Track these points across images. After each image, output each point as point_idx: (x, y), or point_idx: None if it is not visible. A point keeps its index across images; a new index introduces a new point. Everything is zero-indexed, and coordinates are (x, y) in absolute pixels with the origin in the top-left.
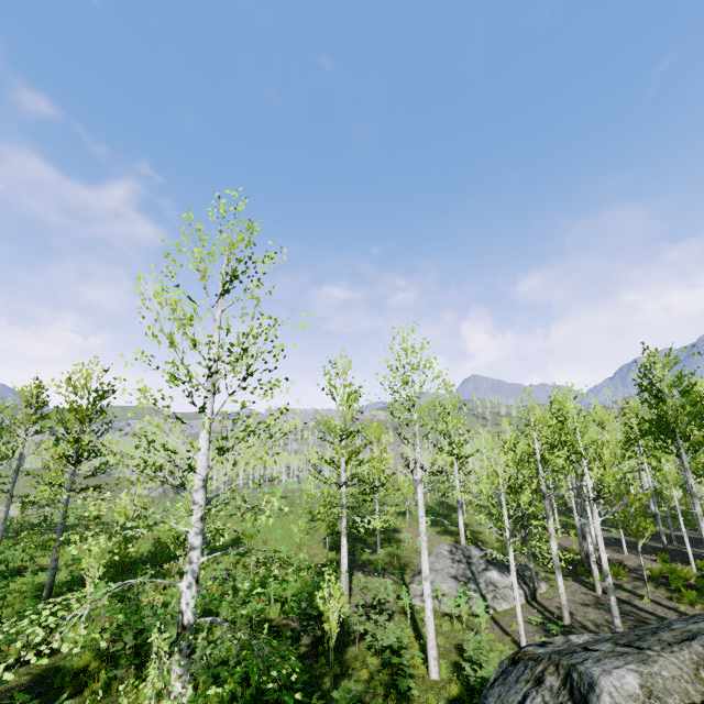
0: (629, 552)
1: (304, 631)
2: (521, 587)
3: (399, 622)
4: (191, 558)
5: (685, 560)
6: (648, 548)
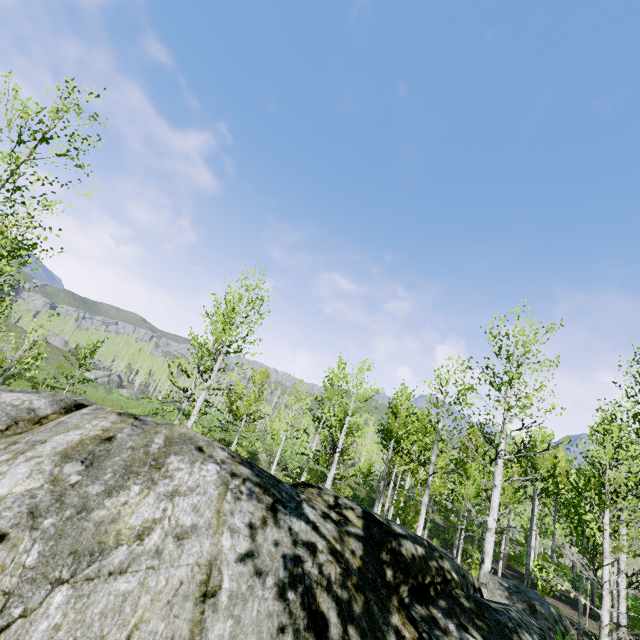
0: None
1: None
2: None
3: None
4: None
5: None
6: None
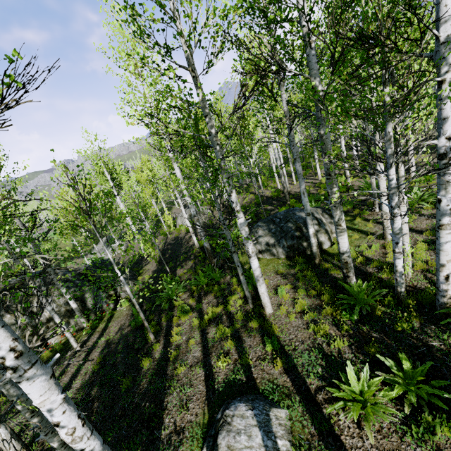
0: None
1: None
2: (125, 245)
3: None
4: None
5: None
6: None
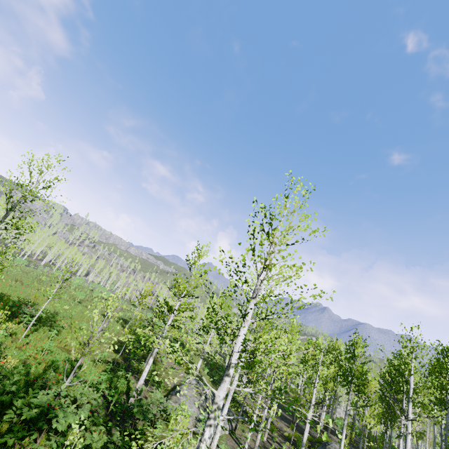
0: (275, 416)
1: (110, 421)
2: (229, 424)
3: (164, 428)
4: (216, 415)
5: (300, 431)
6: (283, 416)
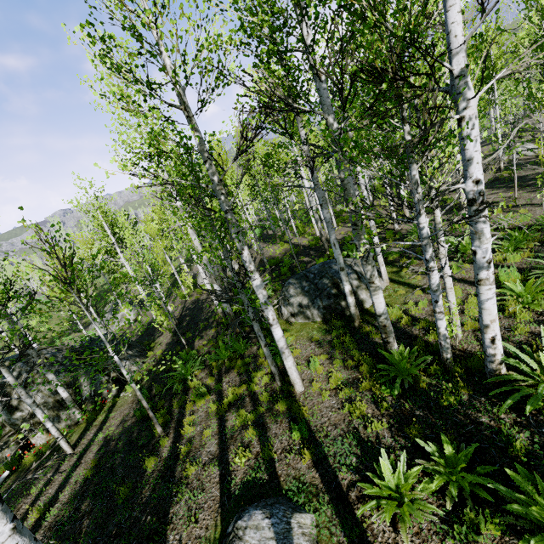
0: None
1: None
2: (135, 312)
3: None
4: None
5: None
6: None
